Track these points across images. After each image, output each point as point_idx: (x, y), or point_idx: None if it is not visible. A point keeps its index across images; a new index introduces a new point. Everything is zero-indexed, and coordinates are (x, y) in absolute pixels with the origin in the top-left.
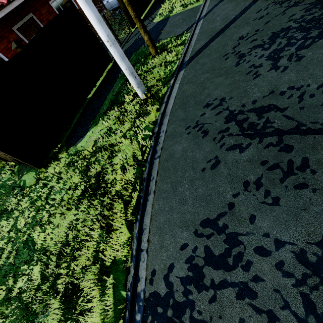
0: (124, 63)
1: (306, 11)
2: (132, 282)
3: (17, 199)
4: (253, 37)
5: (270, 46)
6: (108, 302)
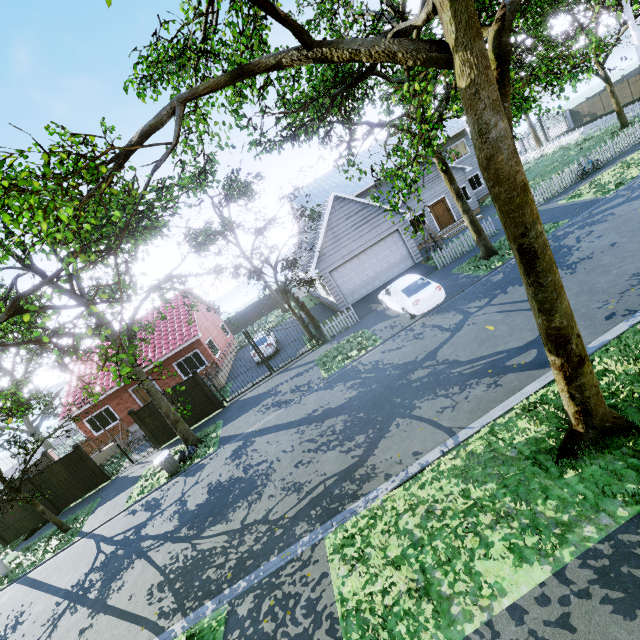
0: None
1: None
2: None
3: None
4: None
5: None
6: None
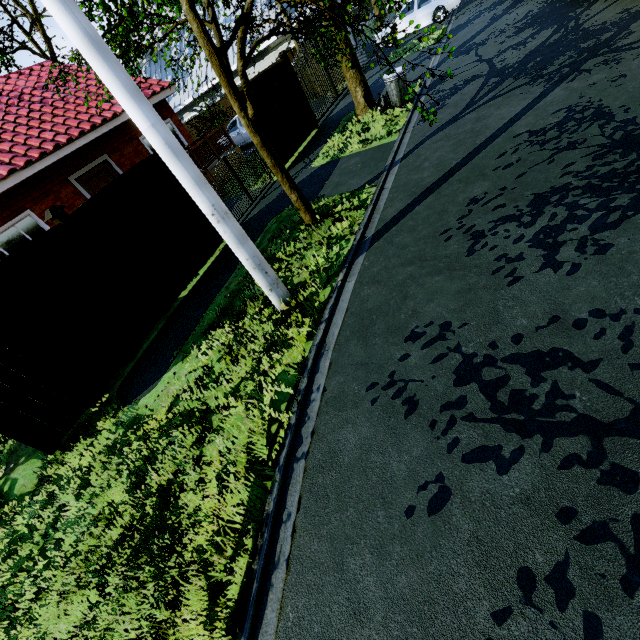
0: (245, 249)
1: (594, 158)
2: None
3: None
4: (496, 201)
5: (533, 219)
6: None
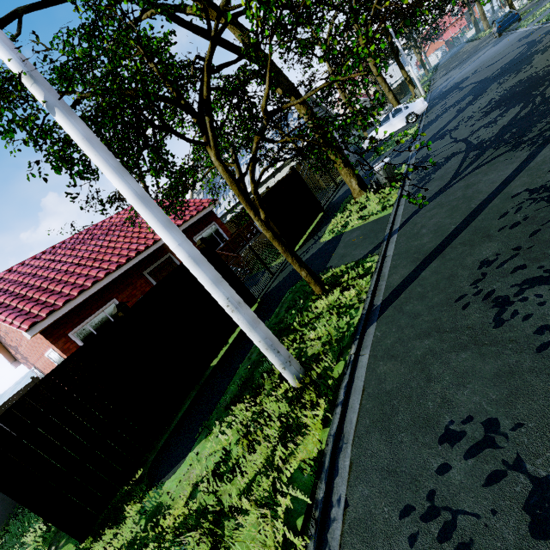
0: (257, 332)
1: None
2: None
3: None
4: (512, 262)
5: None
6: None
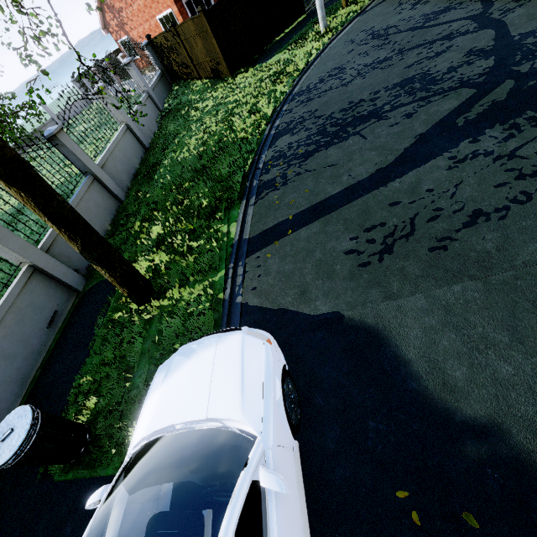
0: None
1: None
2: (290, 91)
3: (211, 94)
4: None
5: None
6: (278, 95)
